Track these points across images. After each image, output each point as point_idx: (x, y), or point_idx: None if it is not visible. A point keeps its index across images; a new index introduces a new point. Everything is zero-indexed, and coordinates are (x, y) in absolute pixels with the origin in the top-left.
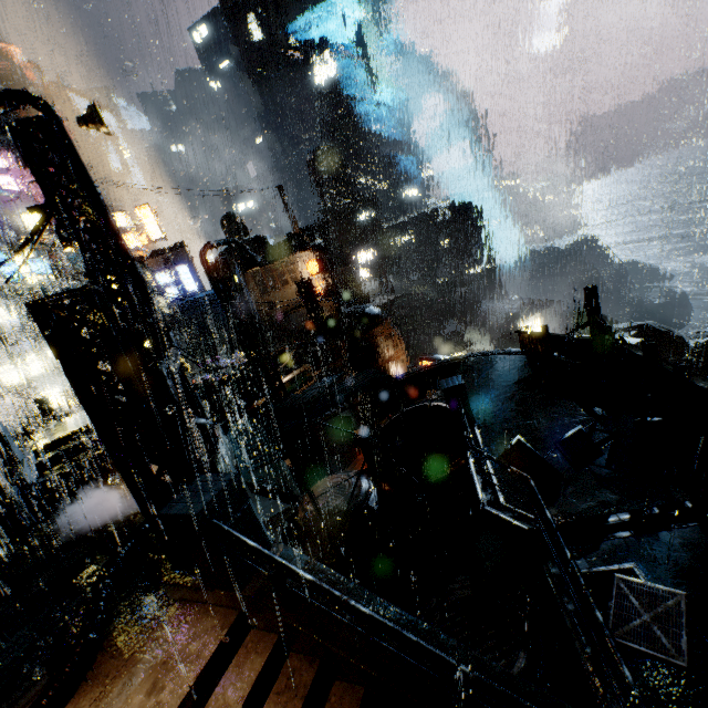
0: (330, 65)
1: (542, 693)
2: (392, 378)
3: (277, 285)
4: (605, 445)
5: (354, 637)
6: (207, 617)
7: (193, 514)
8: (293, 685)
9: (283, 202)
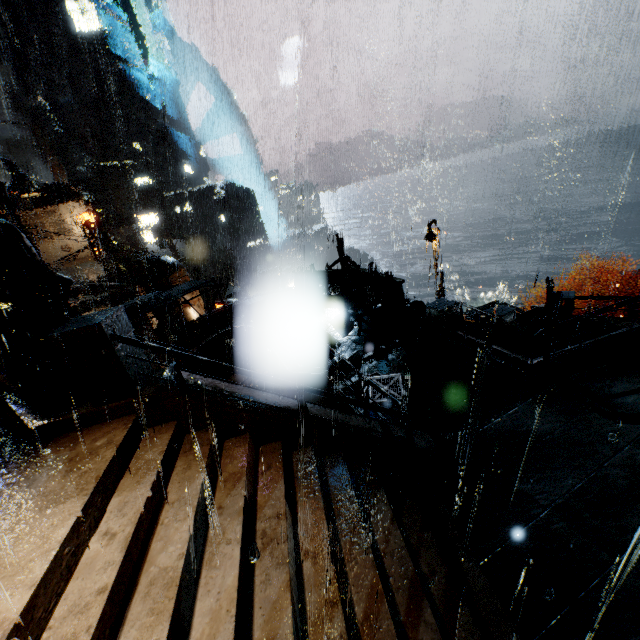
0: (86, 15)
1: (347, 414)
2: (190, 321)
3: (33, 238)
4: (357, 321)
5: (238, 404)
6: (103, 428)
7: (97, 323)
8: (198, 444)
9: (38, 144)
